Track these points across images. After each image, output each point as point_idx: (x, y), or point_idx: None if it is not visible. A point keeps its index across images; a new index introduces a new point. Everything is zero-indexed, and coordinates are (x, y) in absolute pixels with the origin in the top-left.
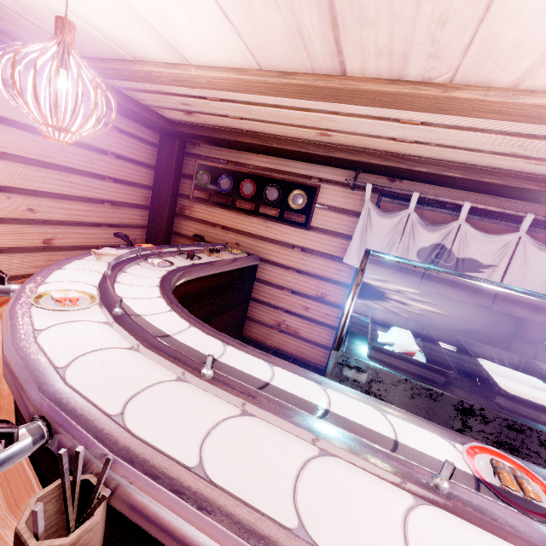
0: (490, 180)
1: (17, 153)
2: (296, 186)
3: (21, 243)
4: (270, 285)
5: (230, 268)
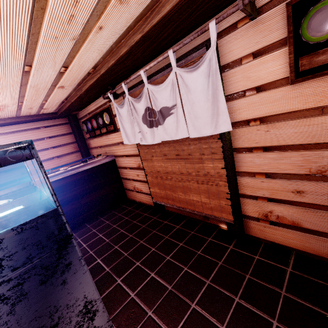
0: (123, 51)
1: None
2: (104, 111)
3: None
4: (122, 168)
5: (82, 169)
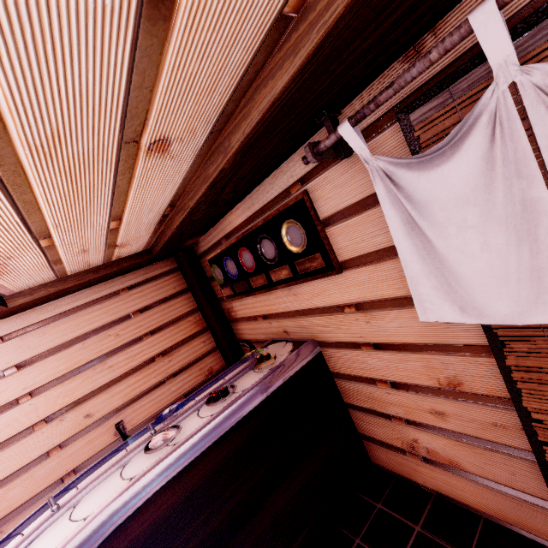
0: None
1: (49, 379)
2: (281, 218)
3: (96, 449)
4: (354, 380)
5: (242, 413)
